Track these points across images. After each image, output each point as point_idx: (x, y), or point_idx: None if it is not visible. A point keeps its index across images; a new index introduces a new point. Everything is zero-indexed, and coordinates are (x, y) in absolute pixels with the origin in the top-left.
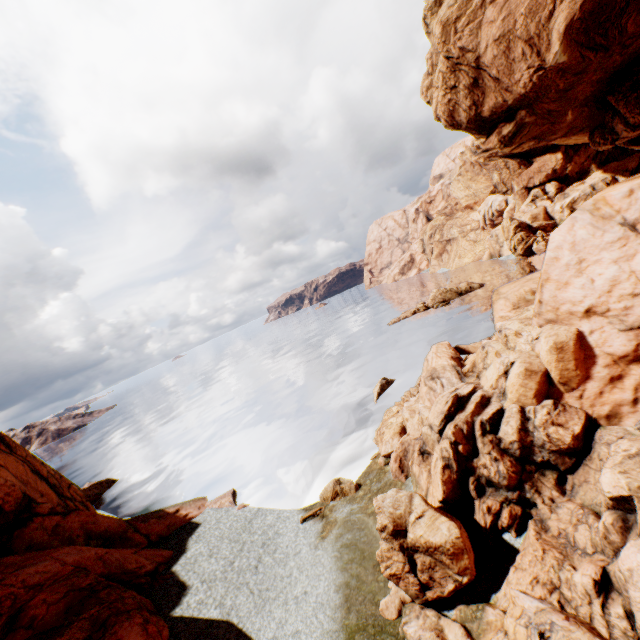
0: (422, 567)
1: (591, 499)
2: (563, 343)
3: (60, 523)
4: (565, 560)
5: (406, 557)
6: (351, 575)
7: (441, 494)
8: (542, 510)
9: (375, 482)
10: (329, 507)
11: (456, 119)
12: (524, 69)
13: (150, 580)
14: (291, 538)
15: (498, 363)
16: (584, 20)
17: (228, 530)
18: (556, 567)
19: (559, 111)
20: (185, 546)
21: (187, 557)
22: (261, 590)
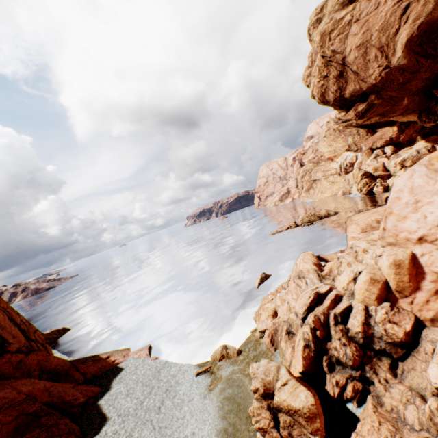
0: (283, 424)
1: (417, 384)
2: (400, 261)
3: (23, 359)
4: (397, 433)
5: (272, 415)
6: (229, 423)
7: (301, 367)
8: (378, 388)
9: (252, 350)
10: (217, 366)
11: (326, 98)
12: (376, 67)
13: (81, 410)
14: (187, 387)
15: (349, 271)
16: (420, 36)
17: (142, 376)
18: (389, 437)
19: (398, 97)
20: (110, 385)
21: (110, 394)
22: (161, 427)
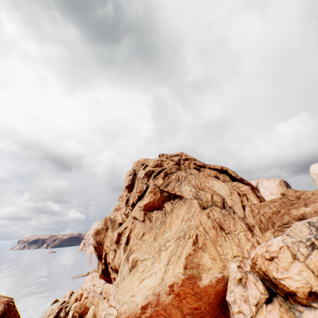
0: None
1: None
2: (81, 293)
3: None
4: None
5: None
6: None
7: None
8: None
9: None
10: None
11: None
12: None
13: None
14: None
15: (75, 295)
16: None
17: None
18: None
19: None
20: None
21: None
22: None
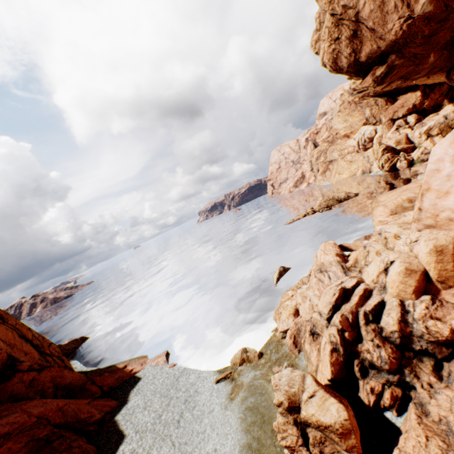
0: (313, 441)
1: None
2: (443, 246)
3: (35, 377)
4: (449, 450)
5: (299, 431)
6: (253, 437)
7: (330, 374)
8: (421, 394)
9: (274, 352)
10: (237, 371)
11: (339, 64)
12: (396, 19)
13: (97, 428)
14: (207, 397)
15: (378, 261)
16: None
17: (160, 385)
18: None
19: (423, 54)
20: (127, 398)
21: (127, 408)
22: (181, 443)
